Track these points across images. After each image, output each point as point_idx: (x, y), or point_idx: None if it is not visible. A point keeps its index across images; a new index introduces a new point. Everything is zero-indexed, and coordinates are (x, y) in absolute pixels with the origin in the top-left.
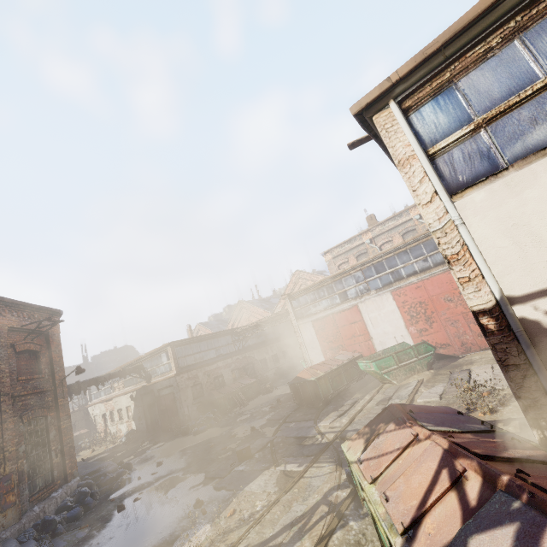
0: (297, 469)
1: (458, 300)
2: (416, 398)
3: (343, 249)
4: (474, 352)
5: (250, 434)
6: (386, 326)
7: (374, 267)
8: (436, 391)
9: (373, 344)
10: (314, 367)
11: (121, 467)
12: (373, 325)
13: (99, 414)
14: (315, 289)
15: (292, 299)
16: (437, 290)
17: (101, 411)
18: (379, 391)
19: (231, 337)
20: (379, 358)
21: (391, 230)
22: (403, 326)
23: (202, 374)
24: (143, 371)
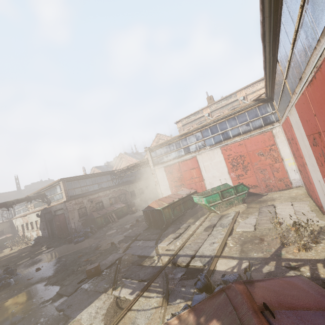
0: (128, 298)
1: (268, 155)
2: (235, 227)
3: (189, 120)
4: (274, 192)
5: (109, 248)
6: (215, 172)
7: (210, 129)
8: (250, 221)
9: (205, 183)
10: (162, 200)
11: (6, 273)
12: (205, 171)
13: (19, 225)
14: (168, 144)
15: (151, 151)
16: (253, 147)
17: (20, 223)
18: (206, 219)
19: (110, 176)
20: (209, 195)
21: (223, 107)
22: (227, 172)
23: (87, 201)
24: (45, 197)
